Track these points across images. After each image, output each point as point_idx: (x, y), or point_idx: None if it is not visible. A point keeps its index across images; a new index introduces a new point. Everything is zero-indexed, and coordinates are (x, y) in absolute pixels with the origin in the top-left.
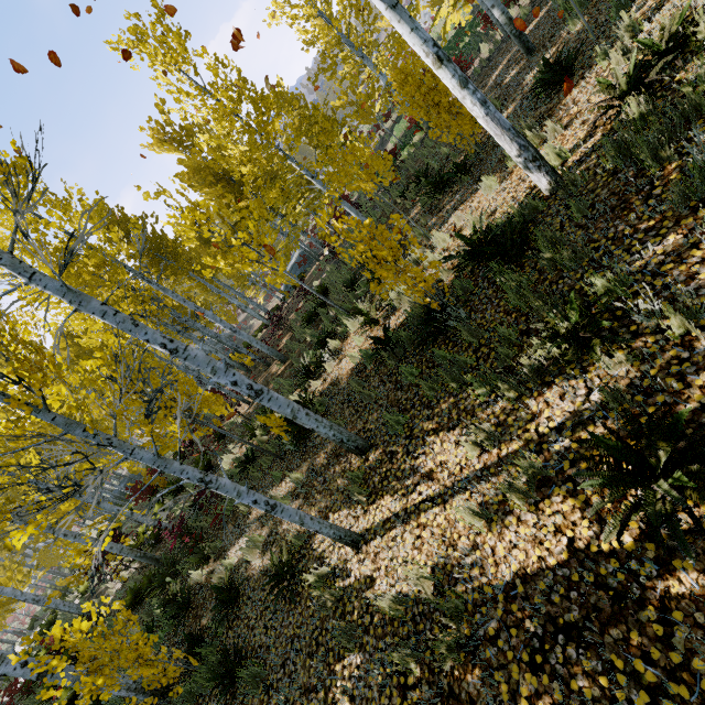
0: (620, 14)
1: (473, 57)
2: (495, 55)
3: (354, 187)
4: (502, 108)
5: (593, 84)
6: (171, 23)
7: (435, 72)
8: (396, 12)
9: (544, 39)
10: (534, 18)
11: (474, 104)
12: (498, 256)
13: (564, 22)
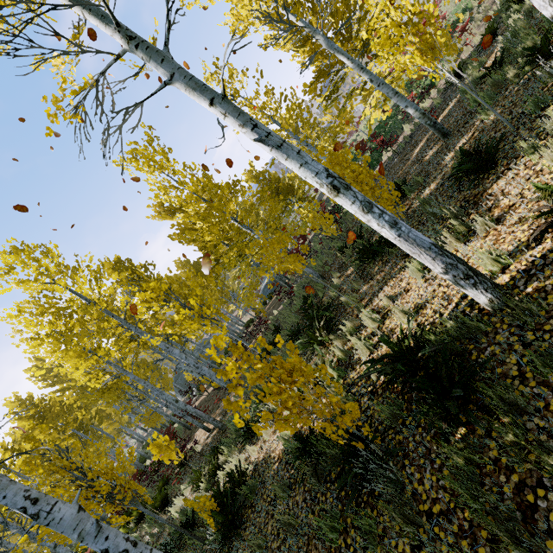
0: (545, 112)
1: (398, 134)
2: (415, 133)
3: (283, 267)
4: (425, 184)
5: (523, 176)
6: (157, 145)
7: (333, 198)
8: (281, 151)
9: (458, 124)
10: (446, 106)
11: (381, 225)
12: (433, 390)
13: (476, 111)
